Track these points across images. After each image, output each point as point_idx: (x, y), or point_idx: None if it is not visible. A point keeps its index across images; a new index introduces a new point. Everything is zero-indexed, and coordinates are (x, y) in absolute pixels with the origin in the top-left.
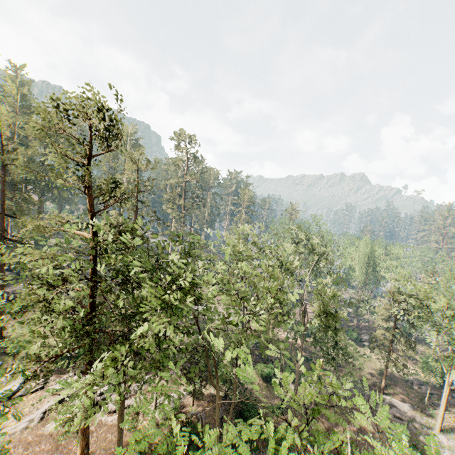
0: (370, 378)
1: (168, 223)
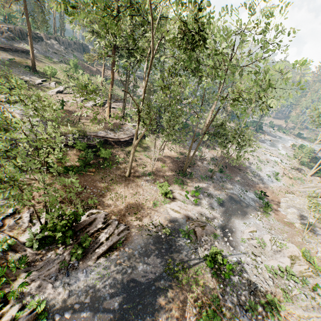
0: None
1: None
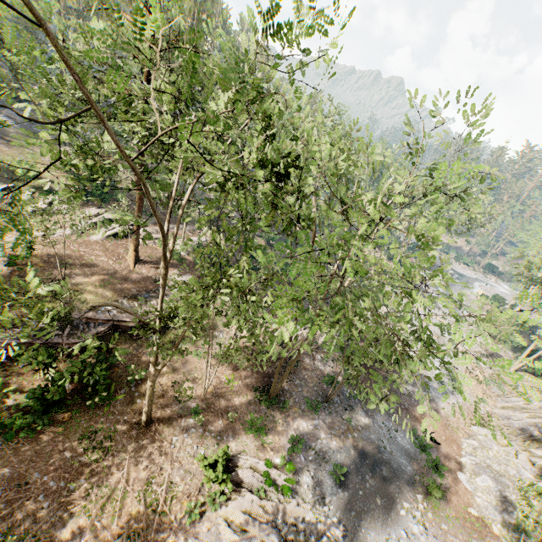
0: None
1: None
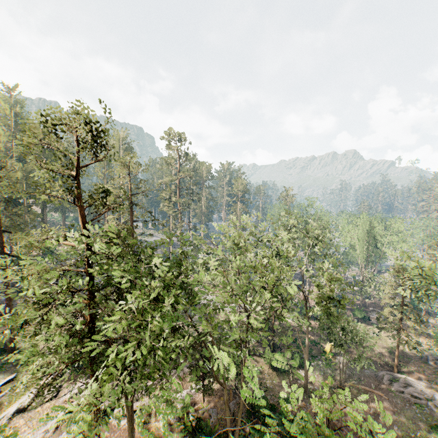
0: (381, 357)
1: (166, 221)
